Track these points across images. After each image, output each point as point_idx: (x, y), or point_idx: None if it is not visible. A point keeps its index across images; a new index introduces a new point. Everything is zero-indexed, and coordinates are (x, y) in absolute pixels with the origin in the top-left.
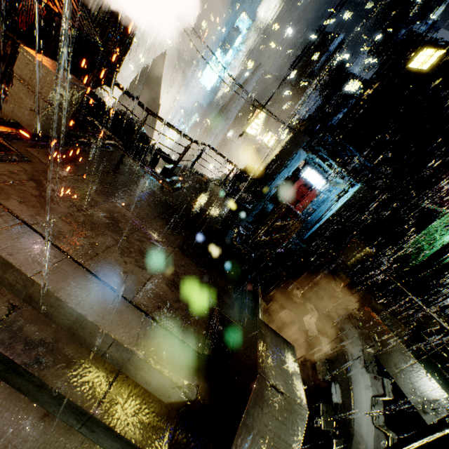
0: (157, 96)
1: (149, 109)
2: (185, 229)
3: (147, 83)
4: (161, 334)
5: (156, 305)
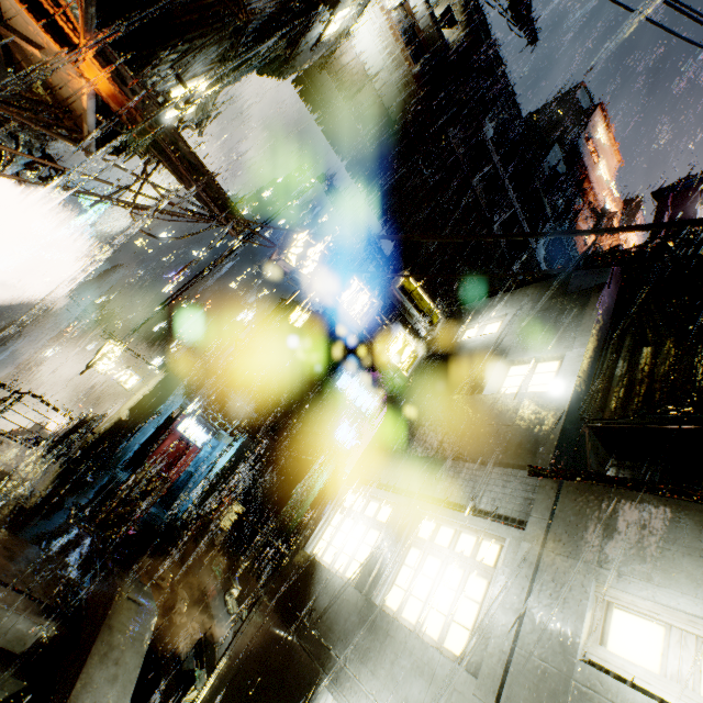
0: None
1: None
2: (7, 509)
3: None
4: (14, 594)
5: (2, 573)
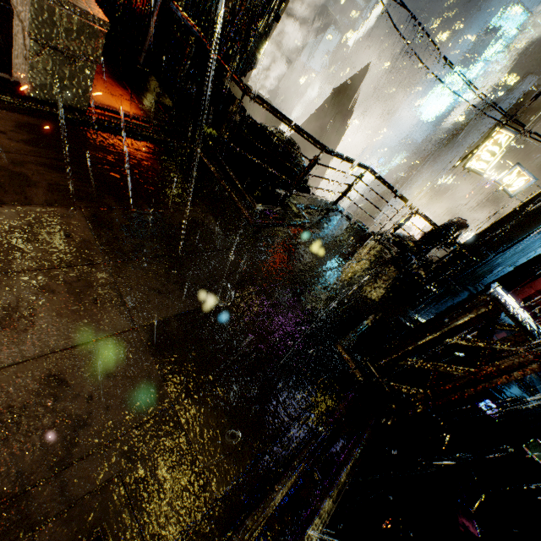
0: (345, 123)
1: (245, 85)
2: (216, 293)
3: (336, 107)
4: None
5: None
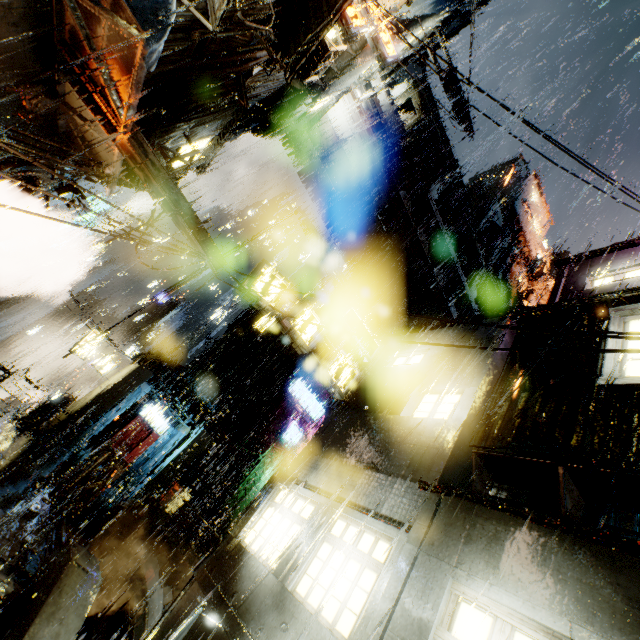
0: None
1: None
2: None
3: None
4: None
5: None
